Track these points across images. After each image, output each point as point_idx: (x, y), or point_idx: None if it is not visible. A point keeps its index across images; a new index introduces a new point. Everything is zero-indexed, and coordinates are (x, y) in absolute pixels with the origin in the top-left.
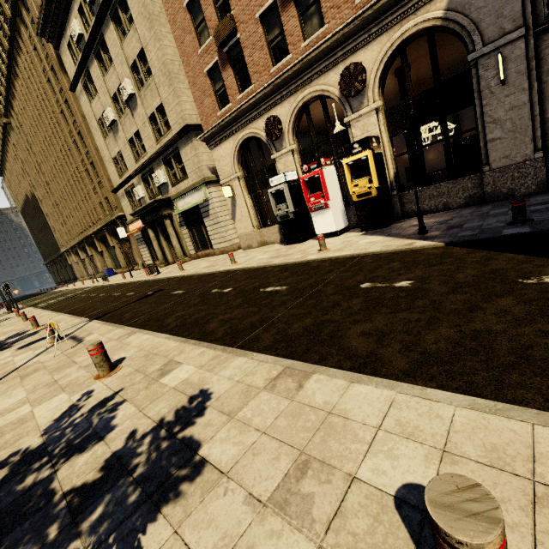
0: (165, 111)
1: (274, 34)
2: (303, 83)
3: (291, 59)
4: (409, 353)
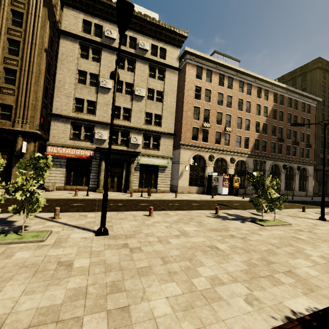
0: (162, 119)
1: (216, 137)
2: (222, 153)
3: (220, 146)
4: (309, 208)
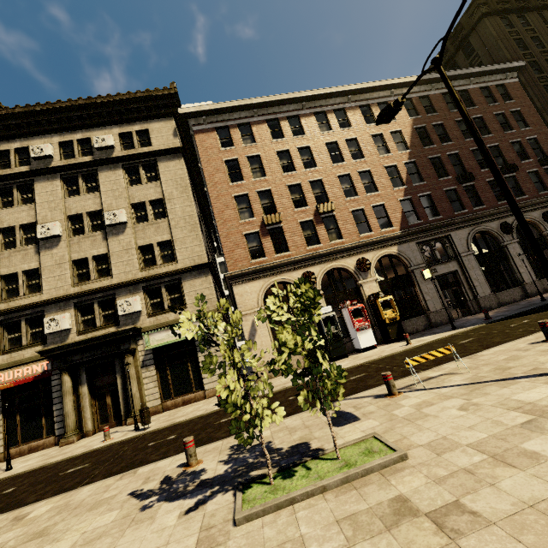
0: (175, 246)
1: (307, 232)
2: (331, 259)
3: (322, 246)
4: None
